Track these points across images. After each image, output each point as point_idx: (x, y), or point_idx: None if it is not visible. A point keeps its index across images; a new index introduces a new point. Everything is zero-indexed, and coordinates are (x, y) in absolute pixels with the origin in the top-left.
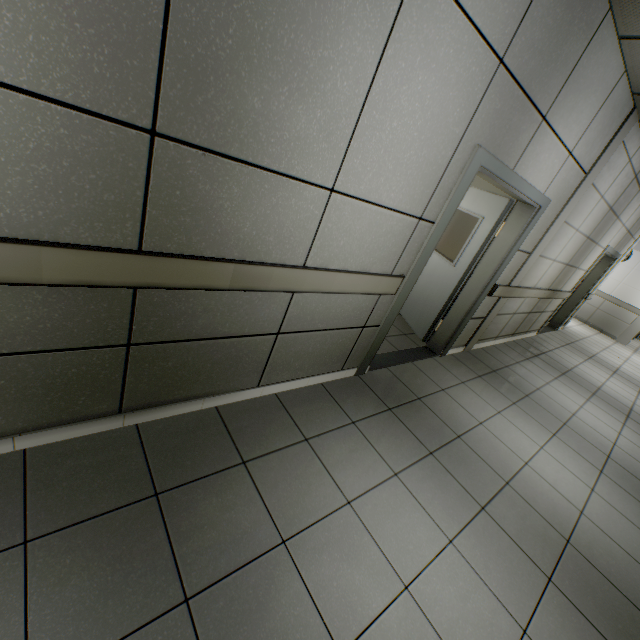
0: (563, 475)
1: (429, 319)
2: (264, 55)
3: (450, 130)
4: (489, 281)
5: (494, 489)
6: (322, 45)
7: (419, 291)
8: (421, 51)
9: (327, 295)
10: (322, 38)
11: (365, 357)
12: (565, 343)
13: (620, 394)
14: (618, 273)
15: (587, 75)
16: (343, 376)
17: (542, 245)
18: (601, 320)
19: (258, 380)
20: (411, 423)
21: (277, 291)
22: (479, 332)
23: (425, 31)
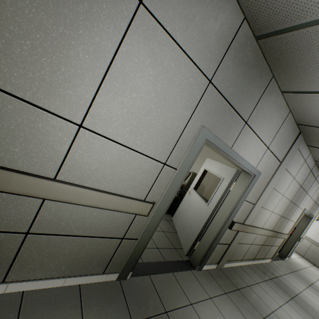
0: None
1: (191, 239)
2: (5, 13)
3: (180, 111)
4: (228, 218)
5: None
6: (63, 25)
7: (188, 219)
8: (150, 57)
9: (82, 206)
10: (63, 21)
11: (125, 264)
12: (291, 270)
13: None
14: (316, 227)
15: (268, 106)
16: (104, 279)
17: (261, 200)
18: (312, 256)
19: (3, 275)
20: None
21: (18, 194)
22: (227, 254)
23: (151, 46)
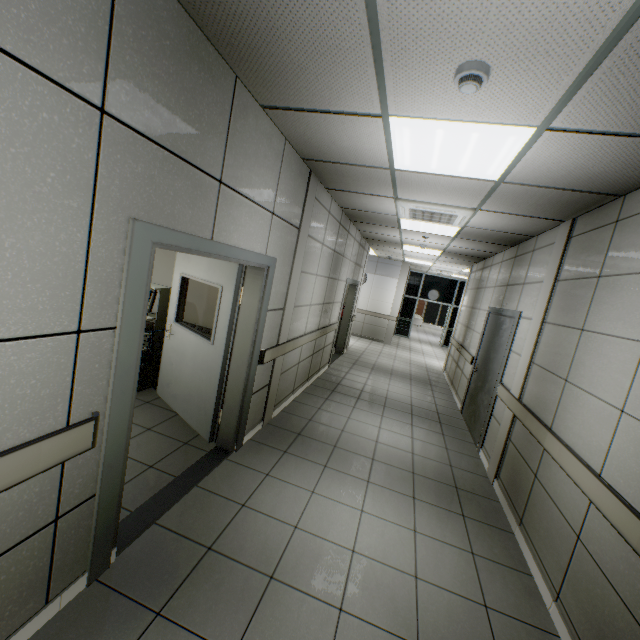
0: (389, 534)
1: (208, 413)
2: None
3: (56, 203)
4: (253, 351)
5: (329, 639)
6: None
7: (189, 381)
8: None
9: None
10: None
11: (94, 549)
12: (352, 364)
13: (401, 394)
14: (365, 292)
15: (249, 140)
16: (58, 608)
17: (291, 297)
18: (370, 331)
19: None
20: (198, 614)
21: None
22: (271, 399)
23: None
